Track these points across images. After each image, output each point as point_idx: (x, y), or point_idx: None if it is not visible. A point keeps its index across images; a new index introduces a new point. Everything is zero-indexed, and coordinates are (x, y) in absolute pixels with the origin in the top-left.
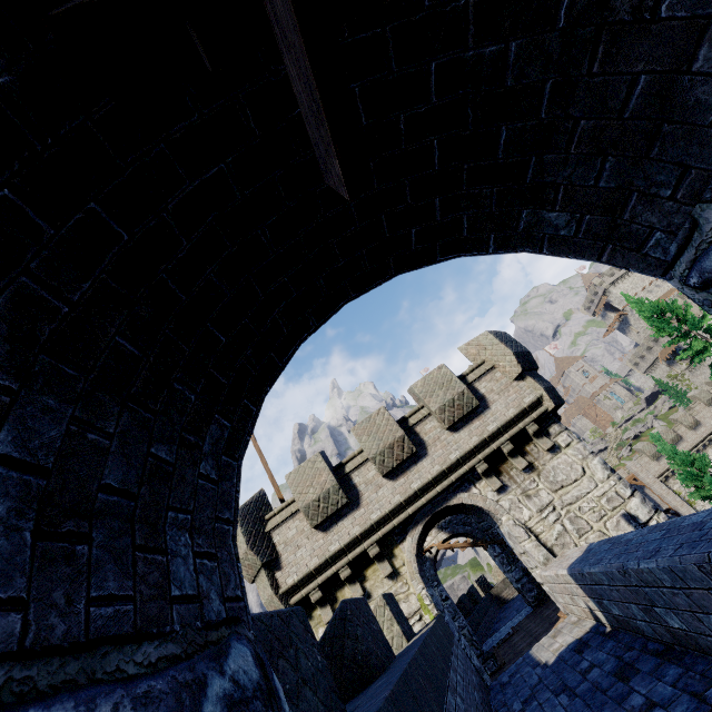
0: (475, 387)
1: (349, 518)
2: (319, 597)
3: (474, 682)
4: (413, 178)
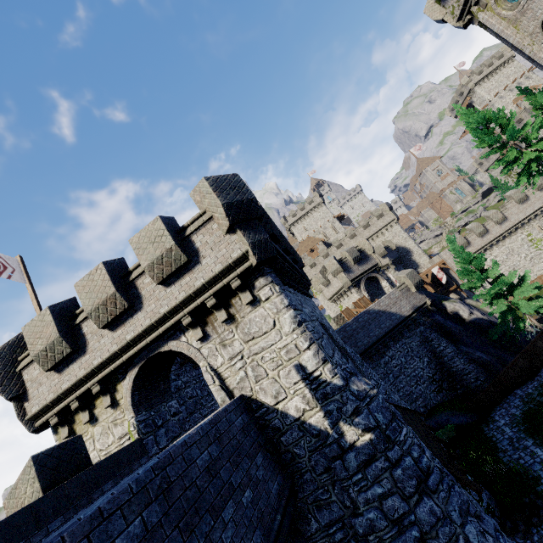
0: (192, 240)
1: (77, 363)
2: (56, 422)
3: None
4: None
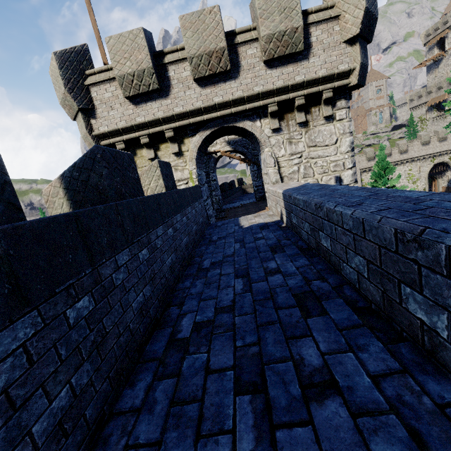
0: (309, 31)
1: (157, 103)
2: (123, 148)
3: (199, 221)
4: None
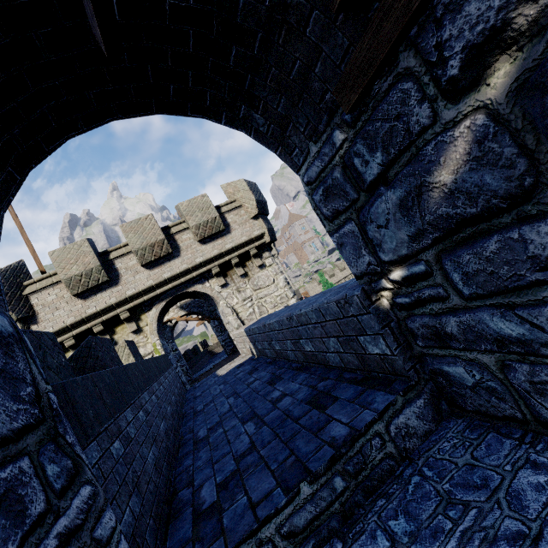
0: (225, 217)
1: (108, 292)
2: (73, 344)
3: (178, 386)
4: (174, 49)
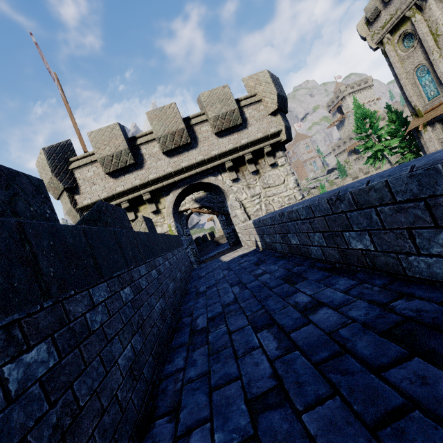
0: (243, 111)
1: (134, 174)
2: None
3: (185, 264)
4: None
